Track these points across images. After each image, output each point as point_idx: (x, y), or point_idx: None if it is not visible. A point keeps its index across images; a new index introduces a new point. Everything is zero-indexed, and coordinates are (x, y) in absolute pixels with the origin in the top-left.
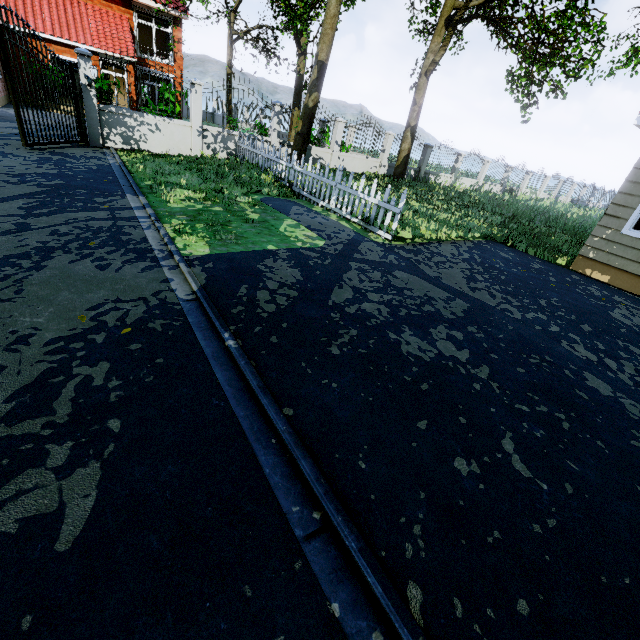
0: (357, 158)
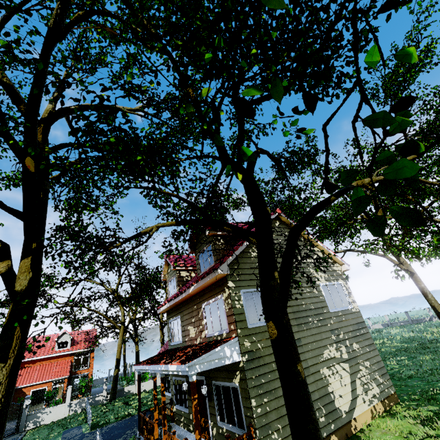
0: (150, 381)
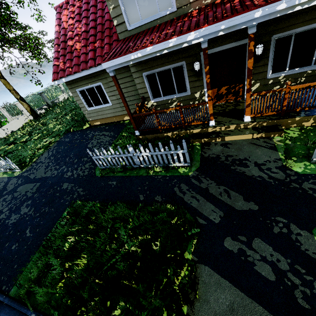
0: (13, 123)
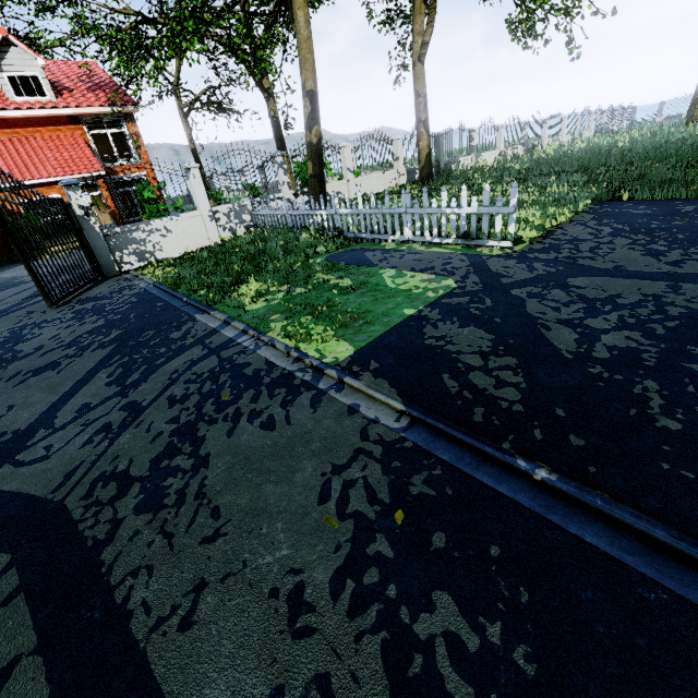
0: (373, 178)
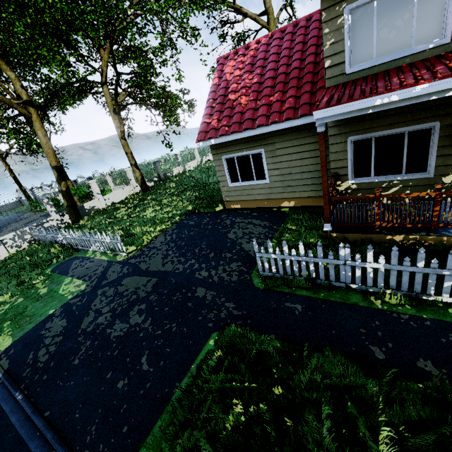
0: (117, 192)
